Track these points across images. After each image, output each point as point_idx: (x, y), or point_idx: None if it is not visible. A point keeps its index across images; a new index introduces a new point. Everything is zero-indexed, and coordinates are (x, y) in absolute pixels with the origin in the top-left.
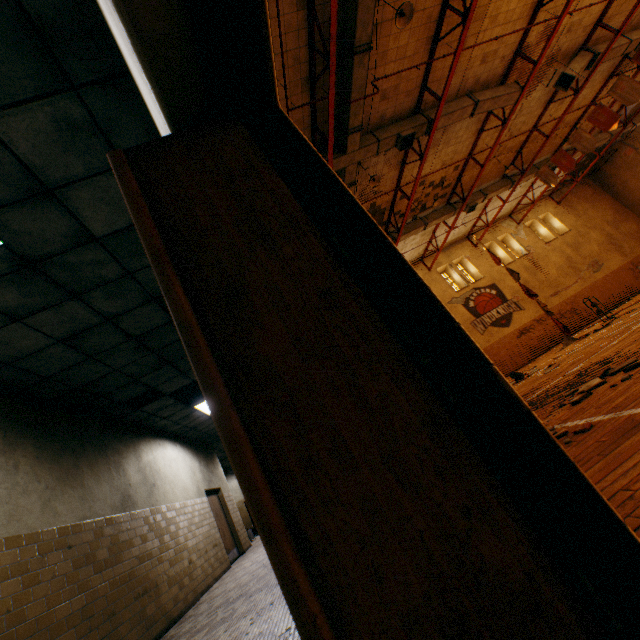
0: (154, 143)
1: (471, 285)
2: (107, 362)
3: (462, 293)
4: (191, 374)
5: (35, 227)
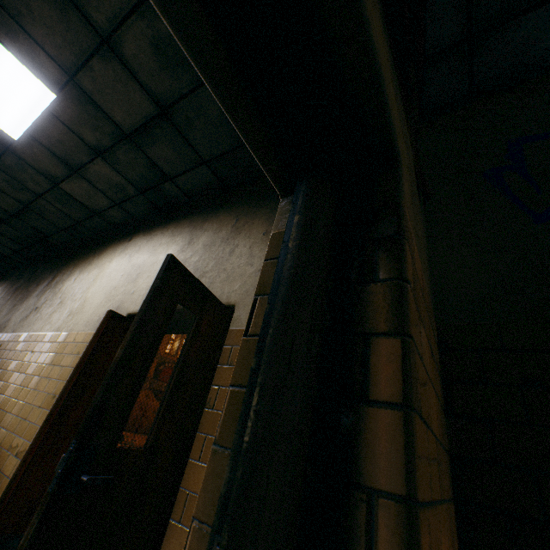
0: (122, 317)
1: (176, 358)
2: None
3: (167, 356)
4: None
5: (44, 158)
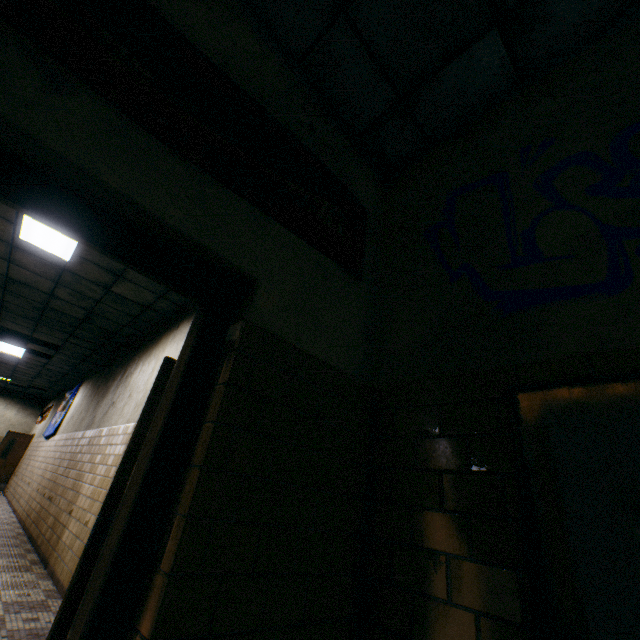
0: None
1: None
2: (7, 295)
3: None
4: (38, 333)
5: (93, 271)
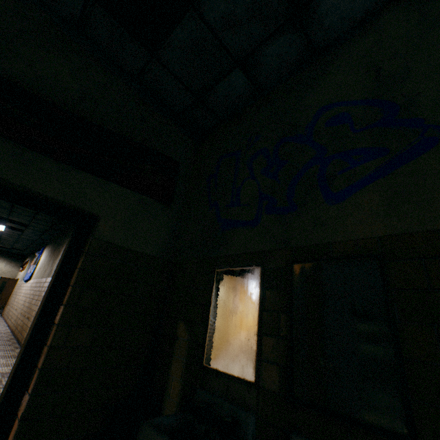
0: None
1: None
2: None
3: None
4: (12, 217)
5: None
